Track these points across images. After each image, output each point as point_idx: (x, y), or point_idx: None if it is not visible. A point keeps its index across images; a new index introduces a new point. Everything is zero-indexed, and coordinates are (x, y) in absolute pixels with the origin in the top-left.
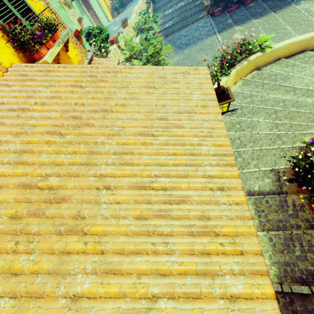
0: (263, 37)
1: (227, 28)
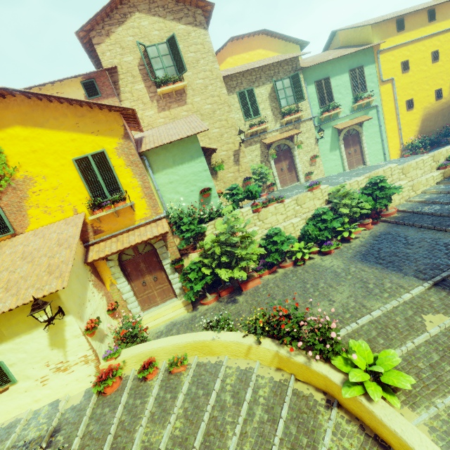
0: (388, 365)
1: None
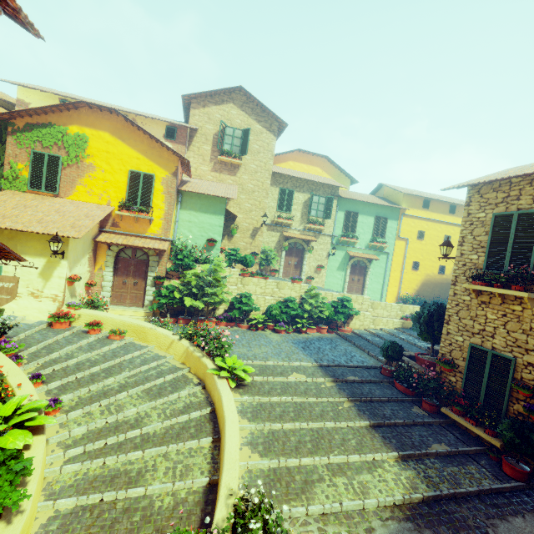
0: (242, 367)
1: (328, 373)
